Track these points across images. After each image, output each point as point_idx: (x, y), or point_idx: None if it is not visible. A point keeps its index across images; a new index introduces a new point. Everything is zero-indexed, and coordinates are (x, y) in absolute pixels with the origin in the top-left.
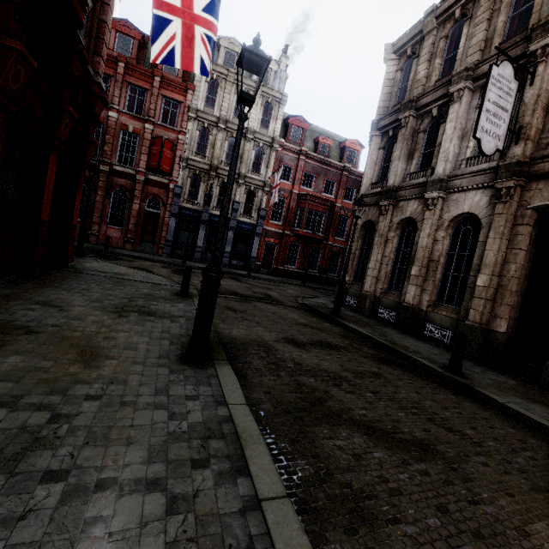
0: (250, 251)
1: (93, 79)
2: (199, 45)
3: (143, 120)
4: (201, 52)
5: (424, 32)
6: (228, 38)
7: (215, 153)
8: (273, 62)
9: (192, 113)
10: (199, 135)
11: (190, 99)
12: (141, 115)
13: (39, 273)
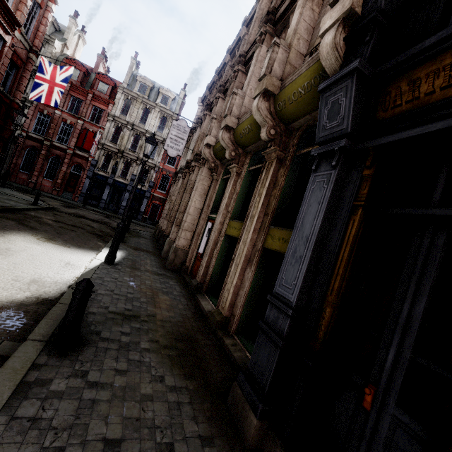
0: (140, 208)
1: (13, 101)
2: (56, 95)
3: (78, 118)
4: (56, 98)
5: (206, 95)
6: (143, 76)
7: (123, 142)
8: (172, 93)
9: (110, 117)
10: (115, 131)
11: (110, 109)
12: (77, 114)
13: None
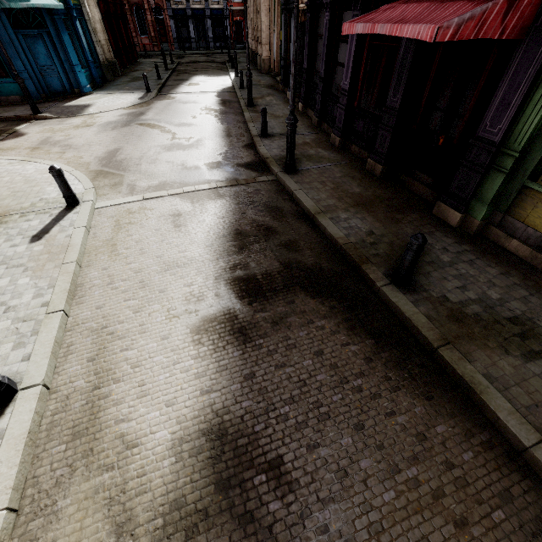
0: (225, 33)
1: None
2: None
3: None
4: None
5: None
6: None
7: None
8: None
9: None
10: None
11: None
12: None
13: (133, 64)
